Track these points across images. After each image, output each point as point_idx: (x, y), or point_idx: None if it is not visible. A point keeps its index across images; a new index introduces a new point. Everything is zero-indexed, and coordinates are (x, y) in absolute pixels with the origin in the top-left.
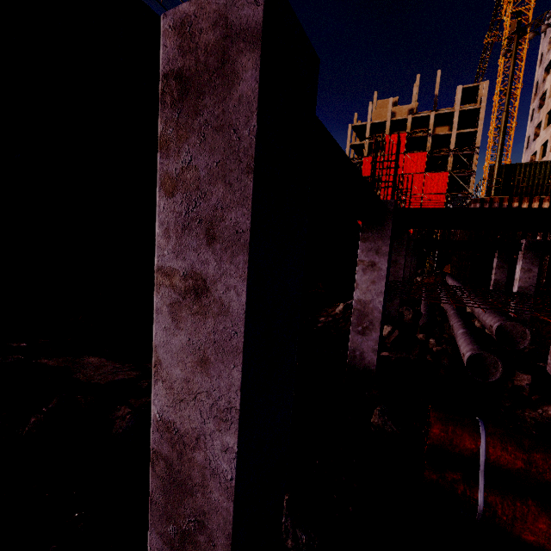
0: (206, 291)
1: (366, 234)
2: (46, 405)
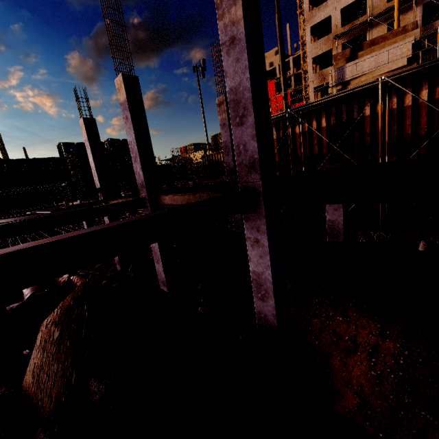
0: None
1: None
2: None
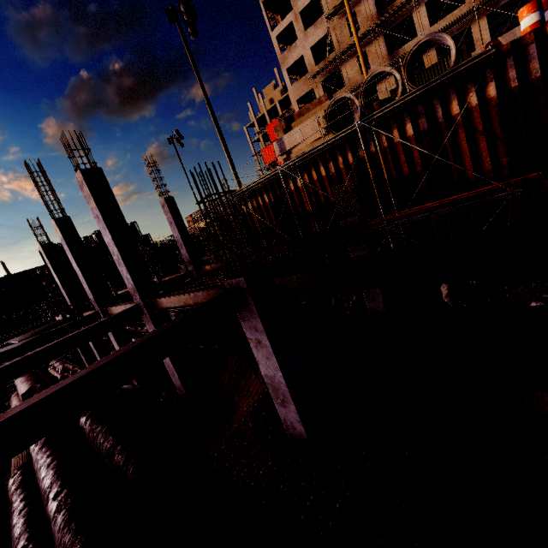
0: None
1: None
2: None
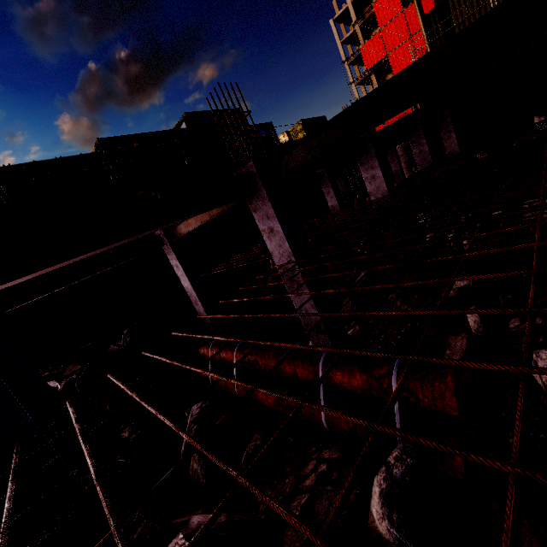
0: None
1: (166, 251)
2: None
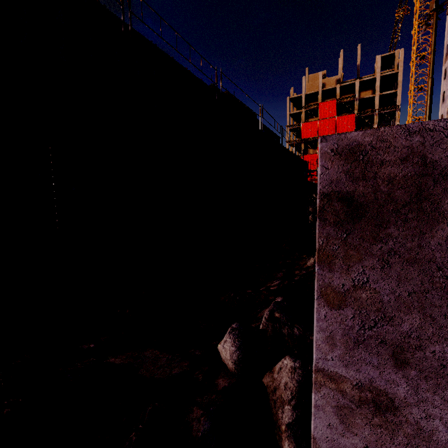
0: (393, 409)
1: None
2: (141, 422)
